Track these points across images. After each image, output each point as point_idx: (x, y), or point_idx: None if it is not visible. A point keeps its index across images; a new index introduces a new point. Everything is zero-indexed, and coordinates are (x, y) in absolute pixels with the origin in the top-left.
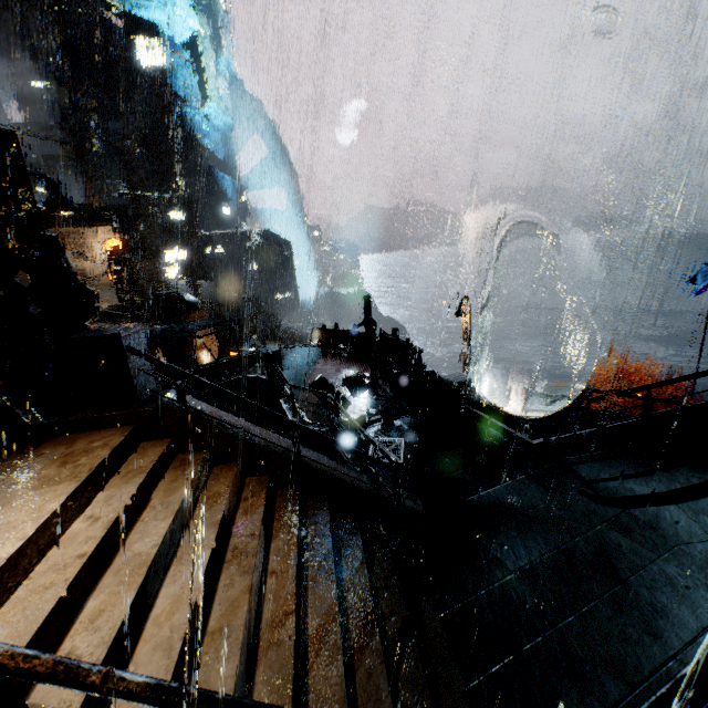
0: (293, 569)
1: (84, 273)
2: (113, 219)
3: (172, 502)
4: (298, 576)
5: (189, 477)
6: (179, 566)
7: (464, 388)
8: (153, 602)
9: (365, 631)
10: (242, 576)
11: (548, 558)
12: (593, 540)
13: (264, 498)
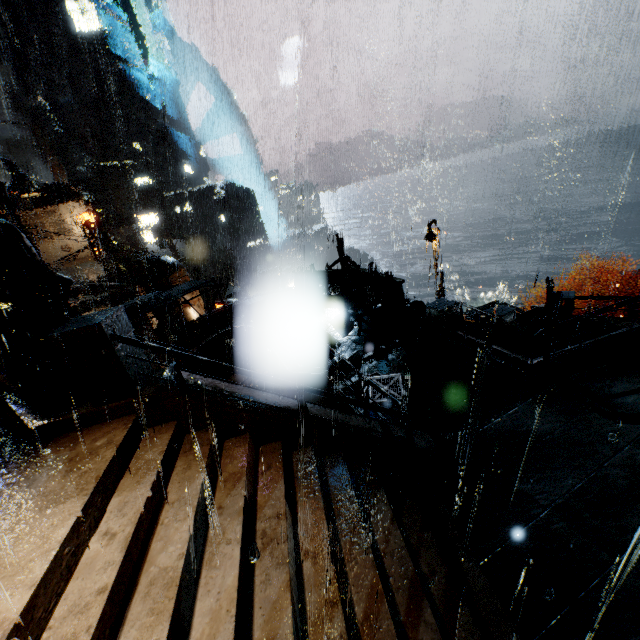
0: (327, 547)
1: (68, 249)
2: (84, 192)
3: (189, 496)
4: (333, 554)
5: (202, 462)
6: (210, 572)
7: (450, 315)
8: (189, 622)
9: (413, 602)
10: (278, 569)
11: (579, 488)
12: (624, 464)
13: (282, 469)
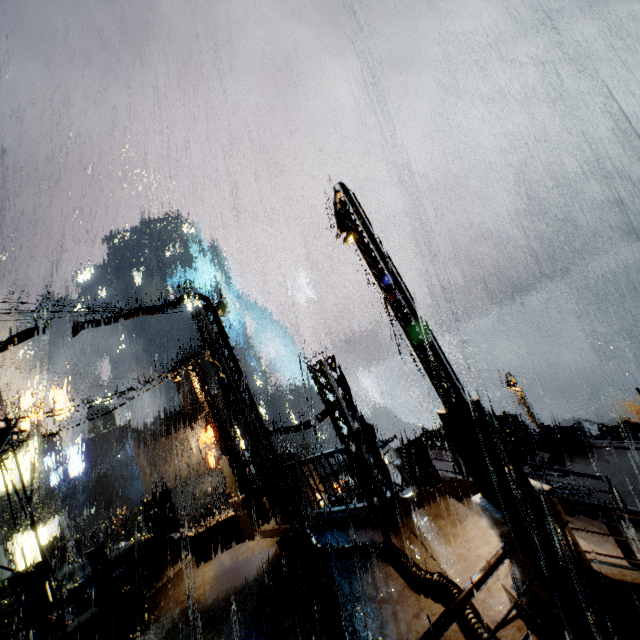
0: None
1: (190, 467)
2: None
3: None
4: None
5: None
6: None
7: (579, 429)
8: None
9: None
10: (602, 545)
11: None
12: None
13: None
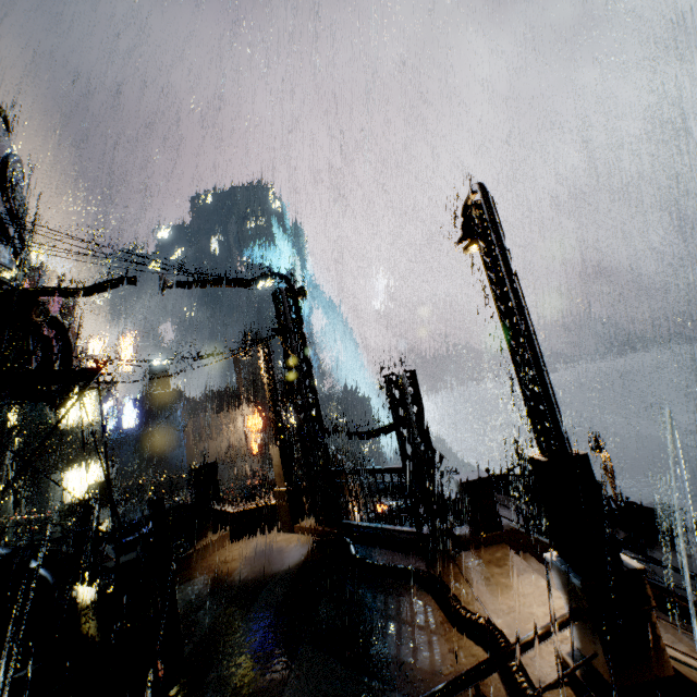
0: None
1: (233, 447)
2: None
3: None
4: None
5: None
6: None
7: (671, 515)
8: None
9: None
10: (675, 645)
11: None
12: None
13: None
